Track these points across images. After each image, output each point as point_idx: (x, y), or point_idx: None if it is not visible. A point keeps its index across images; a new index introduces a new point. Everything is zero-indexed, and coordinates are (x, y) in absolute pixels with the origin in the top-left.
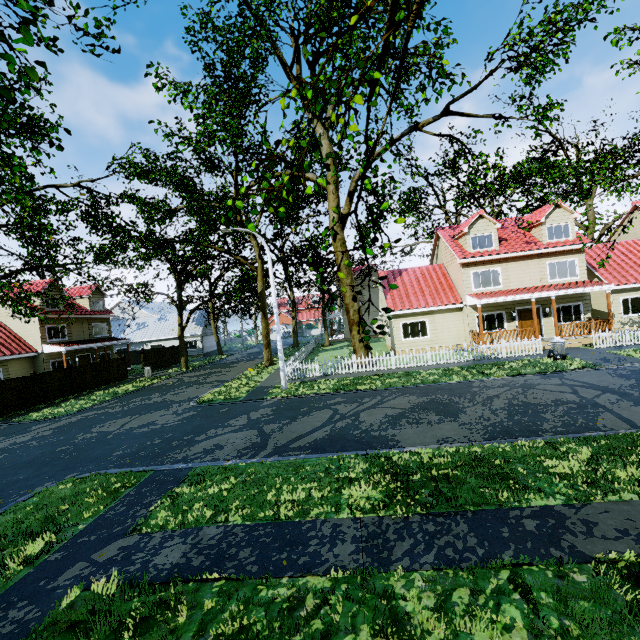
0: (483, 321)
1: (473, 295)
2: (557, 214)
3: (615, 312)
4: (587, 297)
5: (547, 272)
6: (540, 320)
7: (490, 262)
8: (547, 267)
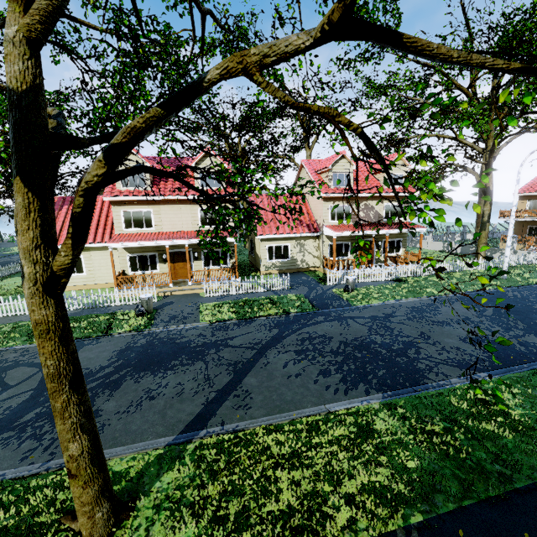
0: (136, 261)
1: (117, 236)
2: (209, 162)
3: (262, 257)
4: (233, 244)
5: (199, 218)
6: (192, 263)
7: (142, 202)
8: (199, 213)
